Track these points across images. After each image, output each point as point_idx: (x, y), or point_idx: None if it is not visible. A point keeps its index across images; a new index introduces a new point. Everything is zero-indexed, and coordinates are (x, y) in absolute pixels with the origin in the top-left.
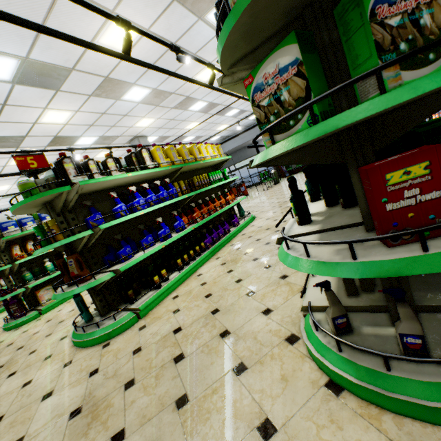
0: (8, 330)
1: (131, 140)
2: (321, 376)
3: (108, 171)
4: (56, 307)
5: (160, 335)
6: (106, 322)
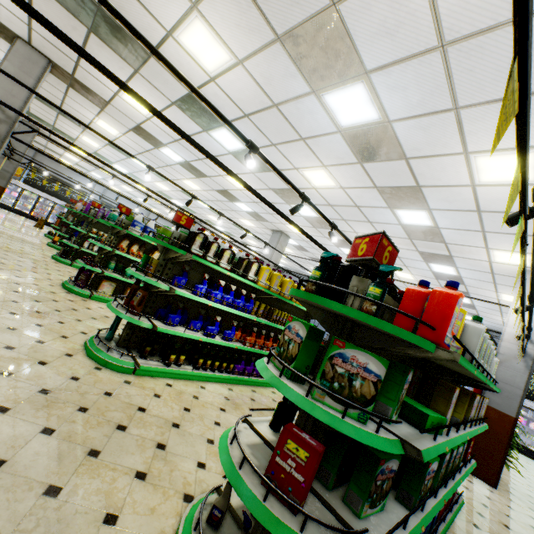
0: (64, 287)
1: (275, 230)
2: None
3: (218, 260)
4: (102, 302)
5: (130, 400)
6: (115, 352)
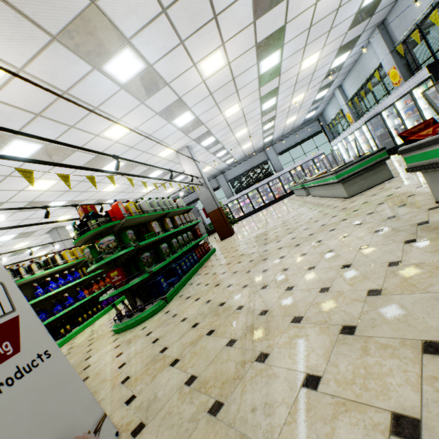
0: None
1: (50, 231)
2: (113, 334)
3: (33, 272)
4: None
5: None
6: None
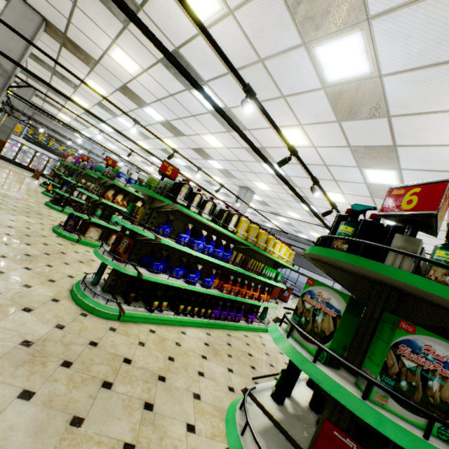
0: (54, 231)
1: (242, 187)
2: None
3: (202, 211)
4: (89, 246)
5: (115, 350)
6: (100, 298)
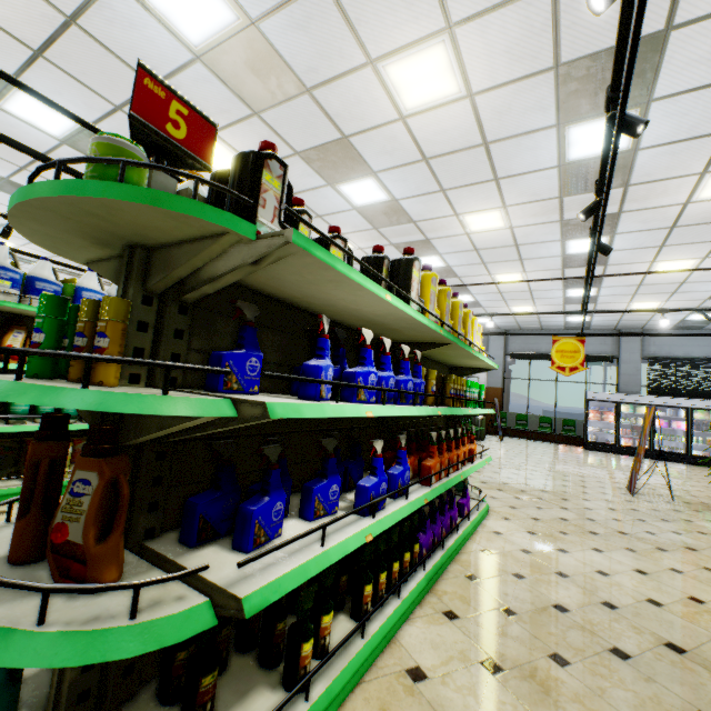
0: None
1: None
2: None
3: (354, 256)
4: None
5: None
6: None
